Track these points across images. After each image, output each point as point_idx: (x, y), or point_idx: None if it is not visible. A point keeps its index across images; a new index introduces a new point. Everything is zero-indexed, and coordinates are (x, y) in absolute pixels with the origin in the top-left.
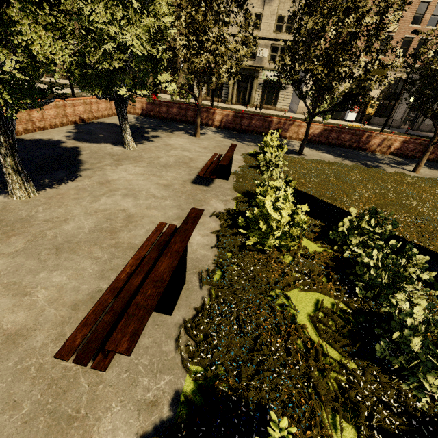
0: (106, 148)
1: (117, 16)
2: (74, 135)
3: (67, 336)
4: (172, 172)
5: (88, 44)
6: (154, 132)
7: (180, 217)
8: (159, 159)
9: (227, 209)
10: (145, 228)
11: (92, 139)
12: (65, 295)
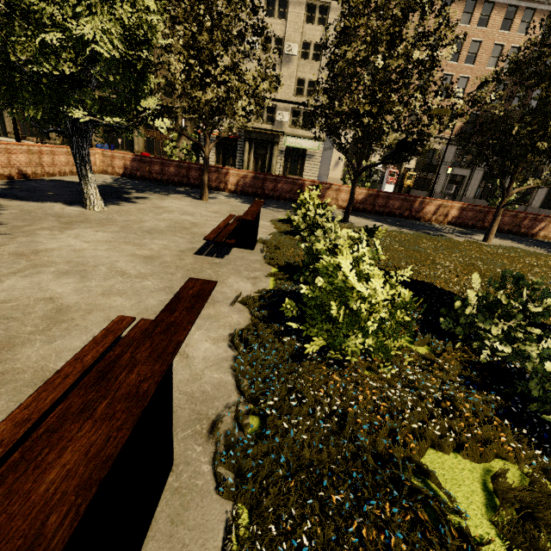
0: (51, 208)
1: None
2: None
3: None
4: (162, 239)
5: (15, 32)
6: (139, 193)
7: None
8: (141, 223)
9: (258, 290)
10: (89, 332)
11: (30, 197)
12: None
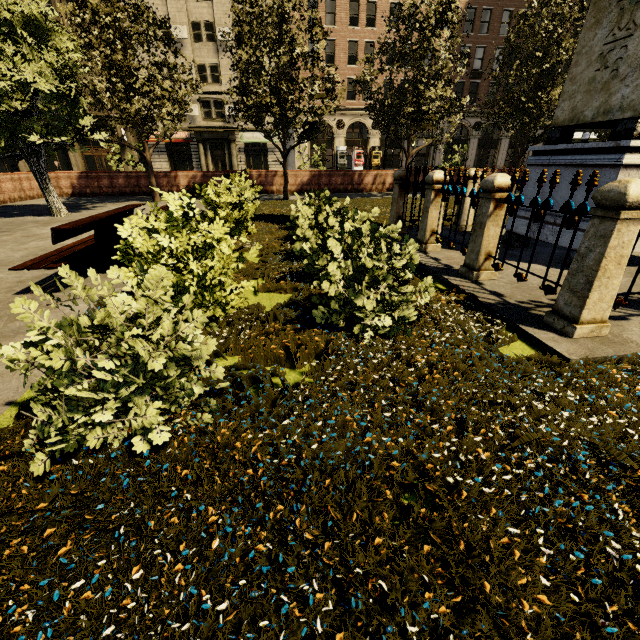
0: (26, 219)
1: (8, 53)
2: None
3: (17, 290)
4: None
5: None
6: (95, 204)
7: None
8: None
9: None
10: None
11: (1, 216)
12: (7, 280)
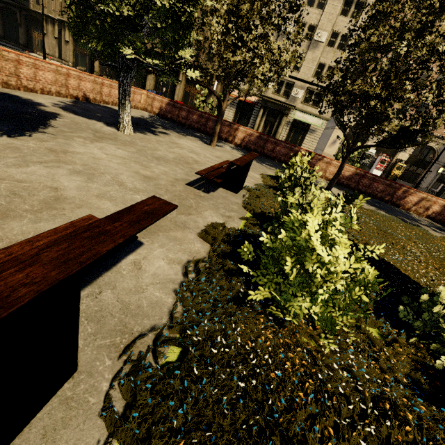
0: (94, 124)
1: None
2: (64, 105)
3: None
4: (165, 166)
5: None
6: (164, 129)
7: None
8: (155, 151)
9: (227, 227)
10: None
11: (83, 114)
12: None
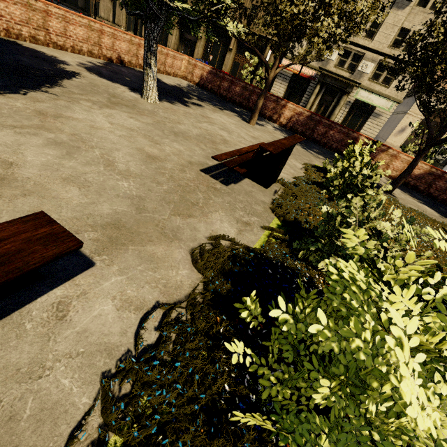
0: (115, 88)
1: None
2: (91, 66)
3: None
4: (182, 144)
5: None
6: (199, 101)
7: (117, 224)
8: (176, 124)
9: (238, 243)
10: None
11: (109, 76)
12: None
